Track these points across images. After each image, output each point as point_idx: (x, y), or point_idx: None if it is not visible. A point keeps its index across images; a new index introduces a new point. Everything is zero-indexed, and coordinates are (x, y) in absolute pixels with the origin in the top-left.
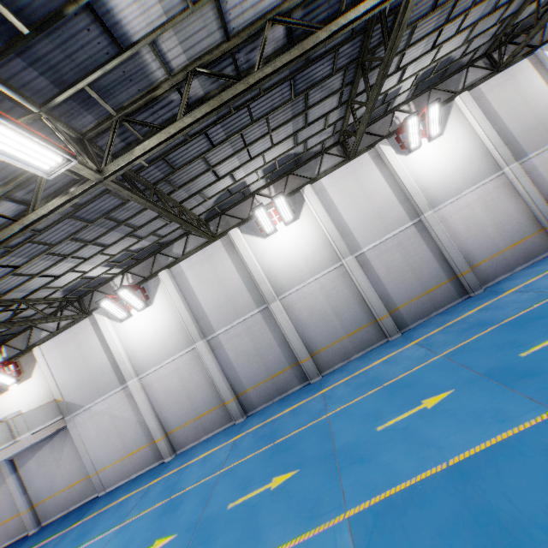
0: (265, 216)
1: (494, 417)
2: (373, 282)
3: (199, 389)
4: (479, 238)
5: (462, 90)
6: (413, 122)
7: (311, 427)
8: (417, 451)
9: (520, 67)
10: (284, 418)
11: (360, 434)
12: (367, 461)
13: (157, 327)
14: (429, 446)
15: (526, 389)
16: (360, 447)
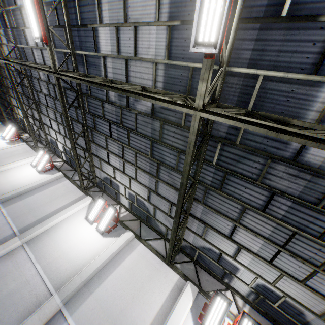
0: (99, 207)
1: None
2: None
3: None
4: None
5: None
6: (221, 305)
7: None
8: None
9: None
10: None
11: None
12: None
13: (22, 179)
14: None
15: None
16: None
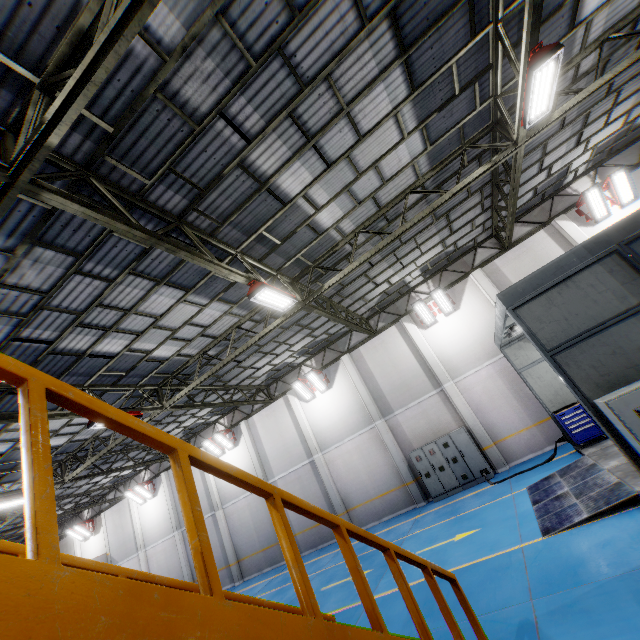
0: (211, 445)
1: None
2: None
3: (175, 568)
4: (356, 483)
5: (347, 351)
6: (299, 385)
7: None
8: None
9: (390, 332)
10: None
11: None
12: None
13: (158, 513)
14: None
15: None
16: None
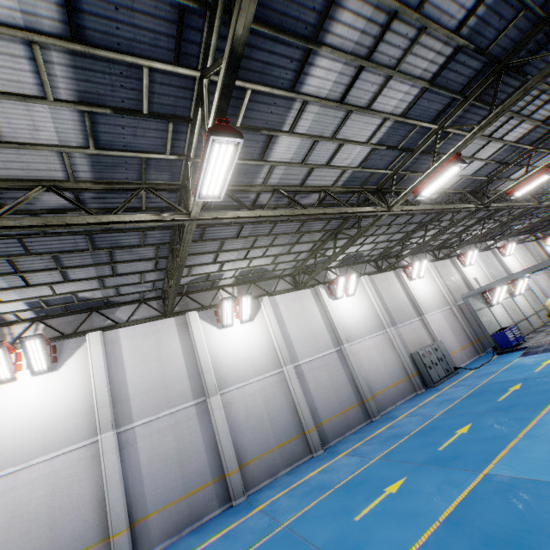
0: (229, 308)
1: (450, 485)
2: (305, 393)
3: (76, 511)
4: (376, 373)
5: (364, 274)
6: (342, 280)
7: (268, 540)
8: (407, 521)
9: (390, 274)
10: (215, 544)
11: (340, 527)
12: (364, 542)
13: (50, 403)
14: (415, 515)
15: (458, 466)
16: (348, 536)
